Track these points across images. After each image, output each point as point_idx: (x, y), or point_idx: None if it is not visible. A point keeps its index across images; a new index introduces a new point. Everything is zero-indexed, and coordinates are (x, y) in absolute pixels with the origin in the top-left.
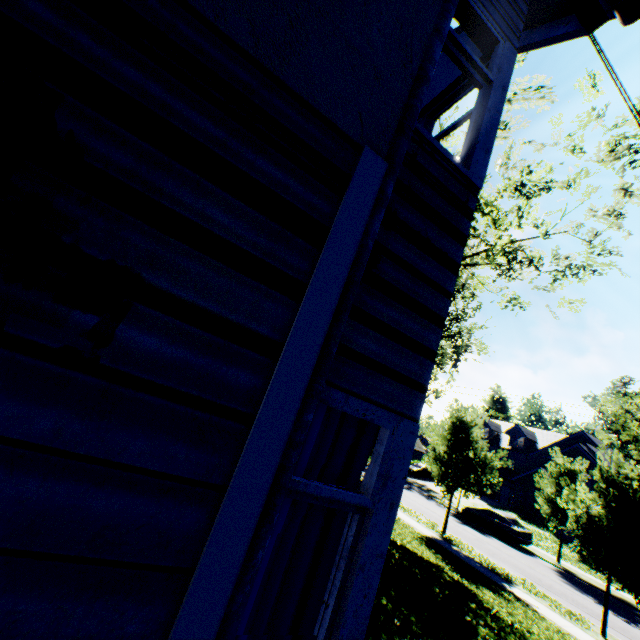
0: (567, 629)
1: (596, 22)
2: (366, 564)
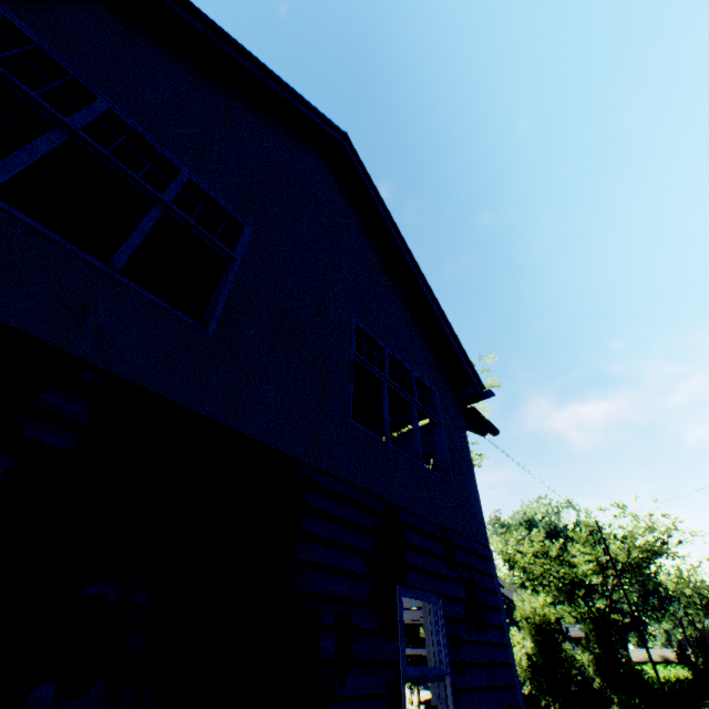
0: None
1: (484, 435)
2: None
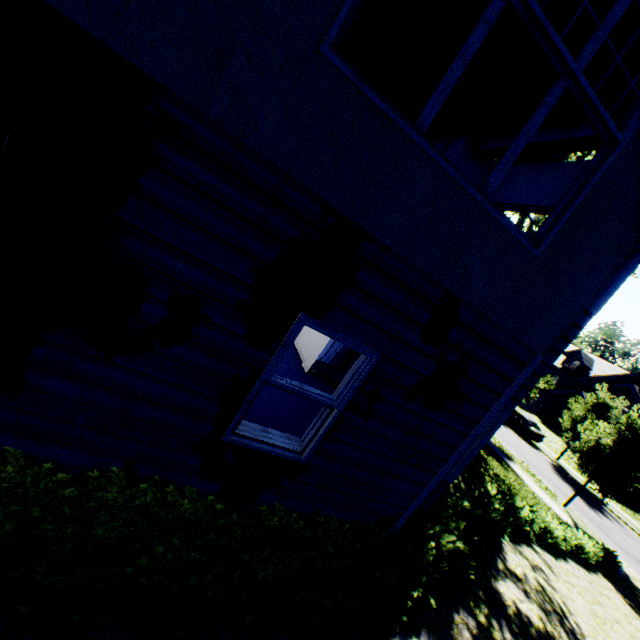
0: (539, 495)
1: None
2: (475, 449)
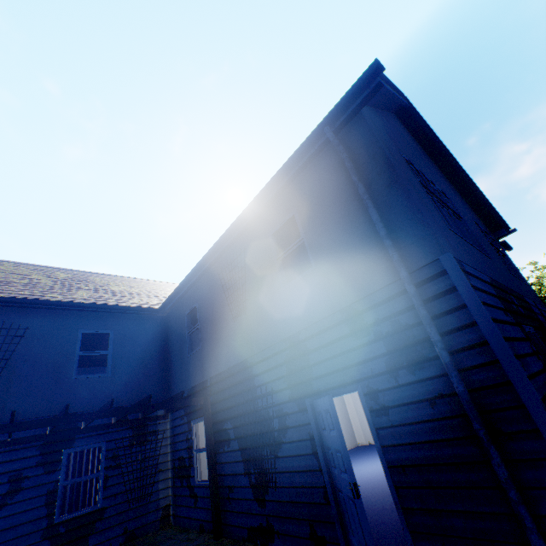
0: None
1: None
2: None
